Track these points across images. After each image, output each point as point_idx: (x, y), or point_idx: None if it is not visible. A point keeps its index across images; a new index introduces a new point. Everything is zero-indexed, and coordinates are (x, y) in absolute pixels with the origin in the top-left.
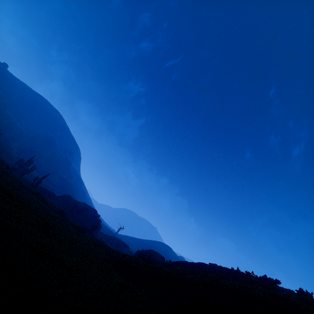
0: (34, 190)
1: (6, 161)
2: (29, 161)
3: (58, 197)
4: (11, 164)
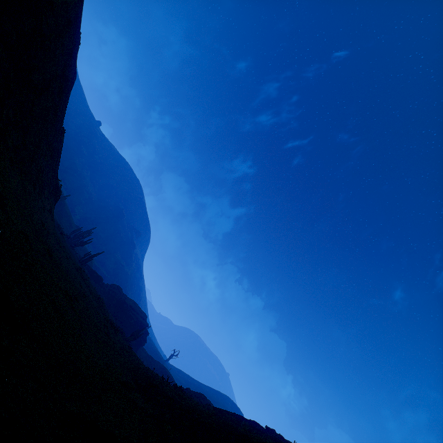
0: (81, 266)
1: (63, 227)
2: (87, 232)
3: (105, 286)
4: (68, 231)
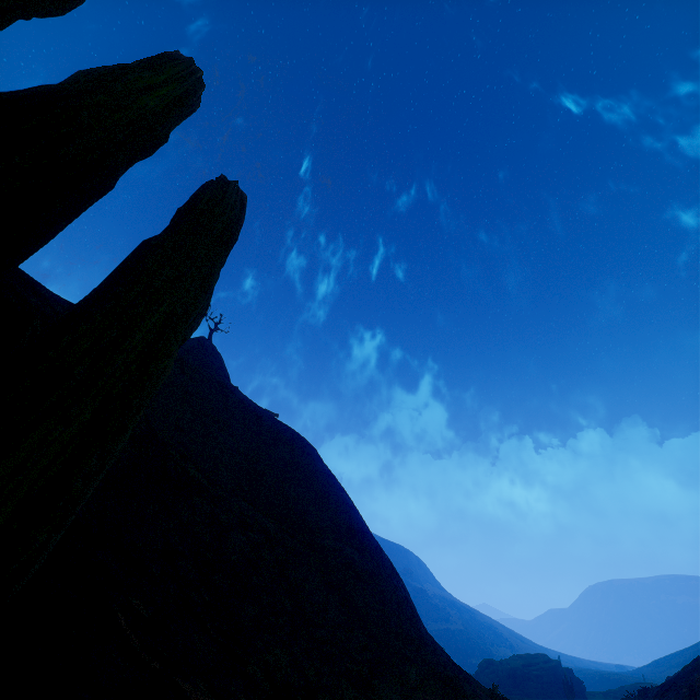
0: None
1: None
2: None
3: (477, 676)
4: None
